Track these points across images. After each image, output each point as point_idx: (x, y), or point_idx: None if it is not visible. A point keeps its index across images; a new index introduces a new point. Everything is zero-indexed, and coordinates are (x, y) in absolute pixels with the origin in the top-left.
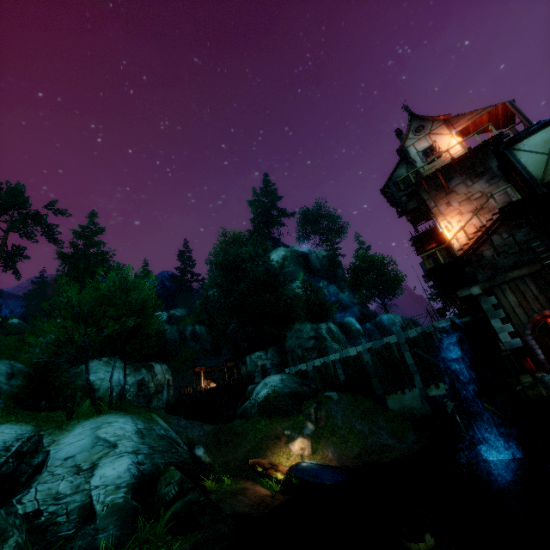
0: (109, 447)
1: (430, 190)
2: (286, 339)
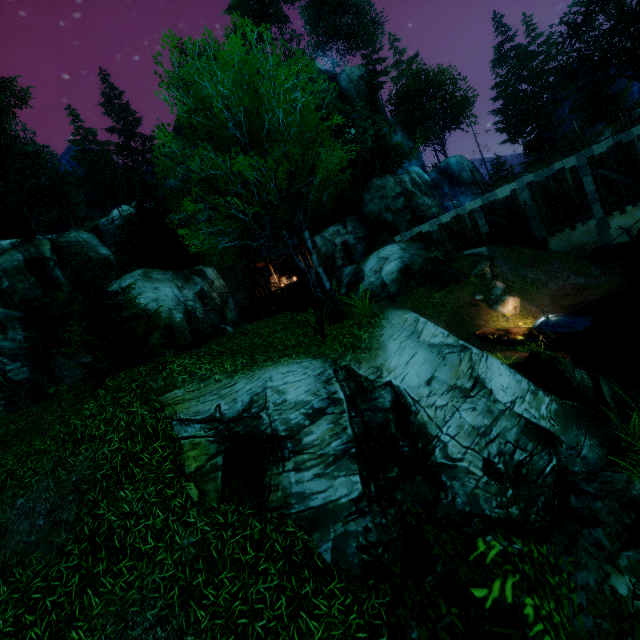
0: (461, 351)
1: None
2: (364, 204)
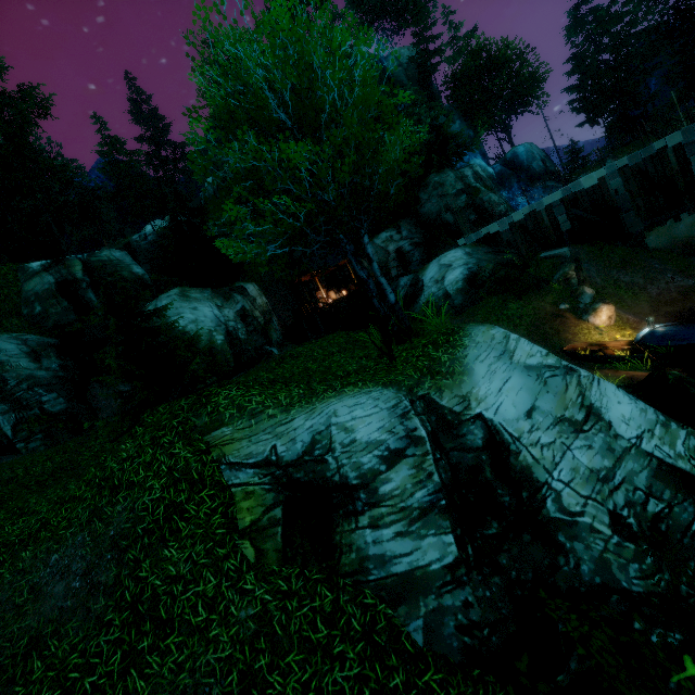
0: (566, 374)
1: None
2: (421, 204)
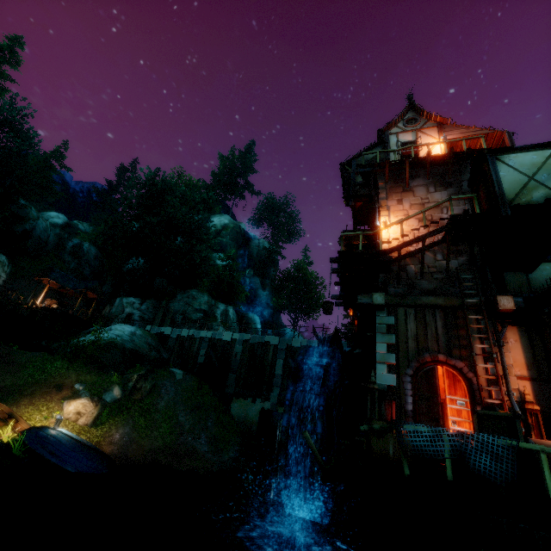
0: None
1: (389, 179)
2: (174, 300)
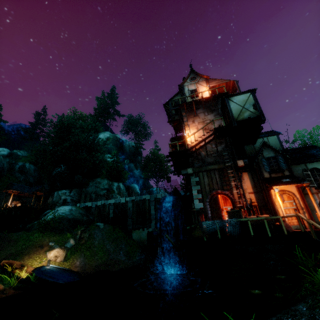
0: None
1: (187, 111)
2: (88, 186)
